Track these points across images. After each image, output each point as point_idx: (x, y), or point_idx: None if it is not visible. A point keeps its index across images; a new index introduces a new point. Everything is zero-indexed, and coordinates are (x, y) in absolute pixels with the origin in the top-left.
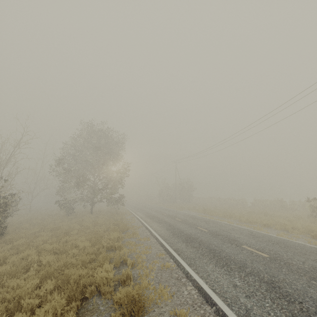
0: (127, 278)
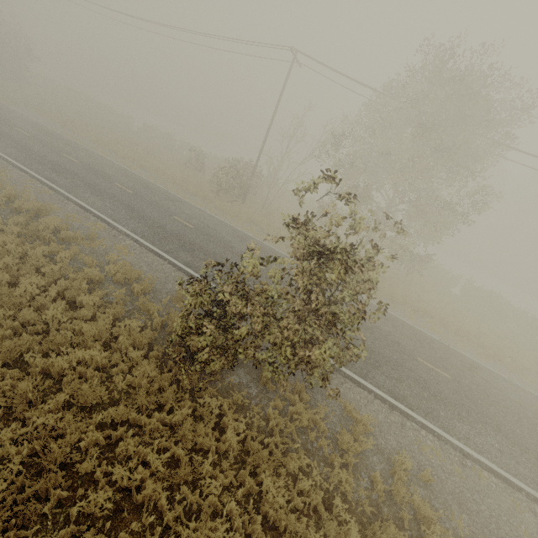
0: (11, 197)
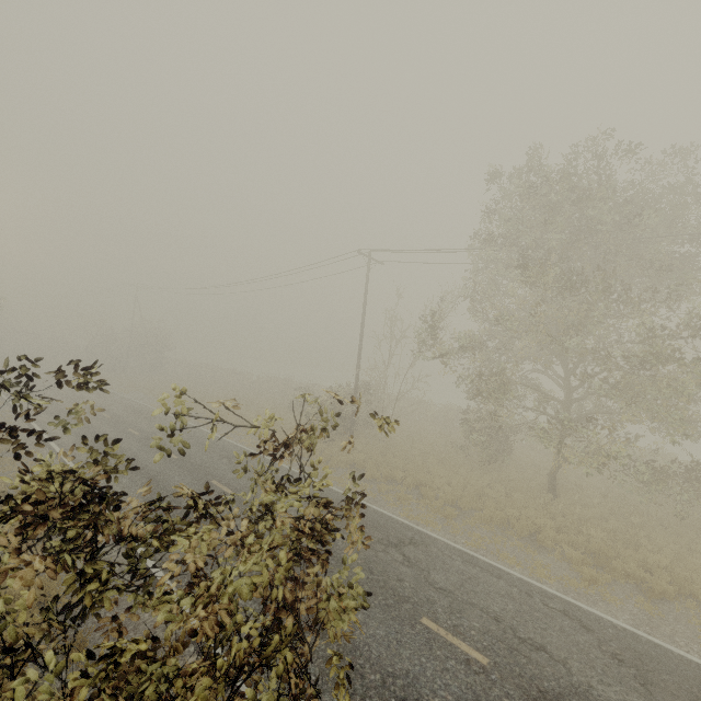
0: None
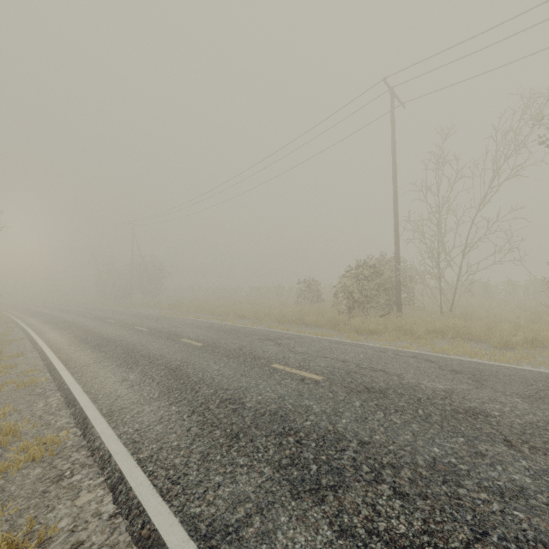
0: None
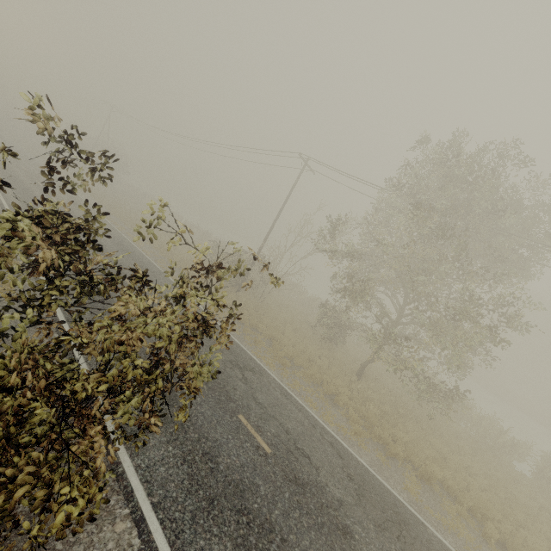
0: None
